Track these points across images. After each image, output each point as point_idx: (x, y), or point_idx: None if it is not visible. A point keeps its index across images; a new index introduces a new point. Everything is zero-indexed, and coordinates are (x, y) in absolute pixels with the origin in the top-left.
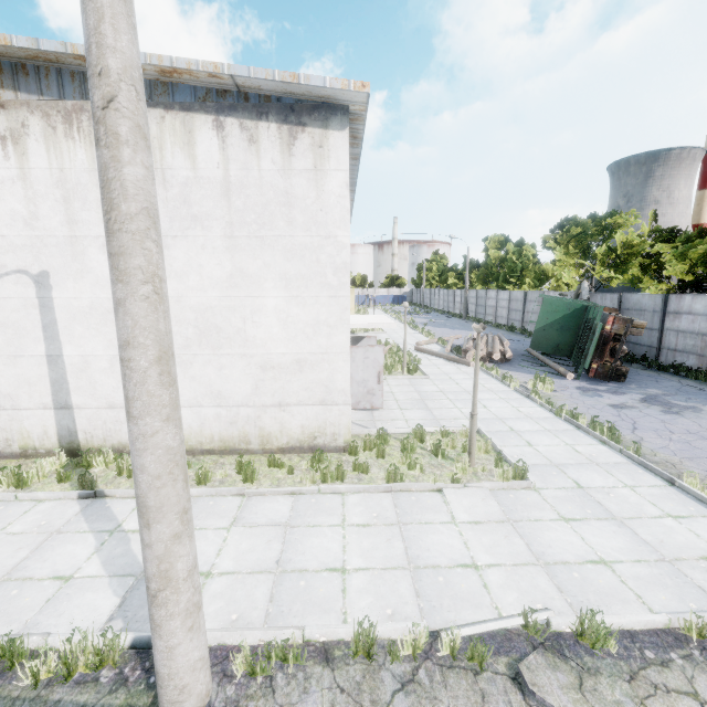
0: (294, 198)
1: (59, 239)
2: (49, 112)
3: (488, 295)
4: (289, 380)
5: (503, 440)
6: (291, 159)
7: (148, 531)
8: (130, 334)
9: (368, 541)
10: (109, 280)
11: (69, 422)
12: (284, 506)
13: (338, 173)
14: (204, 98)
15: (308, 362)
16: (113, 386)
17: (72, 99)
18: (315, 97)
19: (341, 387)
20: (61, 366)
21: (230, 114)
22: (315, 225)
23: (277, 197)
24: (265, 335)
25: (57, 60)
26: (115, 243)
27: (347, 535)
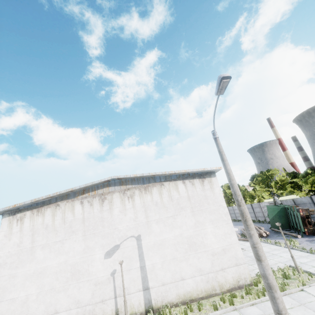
0: (207, 196)
1: (143, 223)
2: (140, 188)
3: (234, 208)
4: (222, 258)
5: (302, 267)
6: (204, 186)
7: (276, 293)
8: (257, 240)
9: (299, 312)
10: (159, 233)
11: (148, 296)
12: (255, 309)
13: (217, 187)
14: (179, 177)
15: (226, 249)
16: (163, 274)
17: (146, 184)
18: (206, 171)
19: (240, 256)
20: (145, 270)
21: (186, 179)
22: (215, 203)
23: (203, 197)
24: (210, 242)
25: (145, 176)
26: (249, 223)
27: (289, 312)
